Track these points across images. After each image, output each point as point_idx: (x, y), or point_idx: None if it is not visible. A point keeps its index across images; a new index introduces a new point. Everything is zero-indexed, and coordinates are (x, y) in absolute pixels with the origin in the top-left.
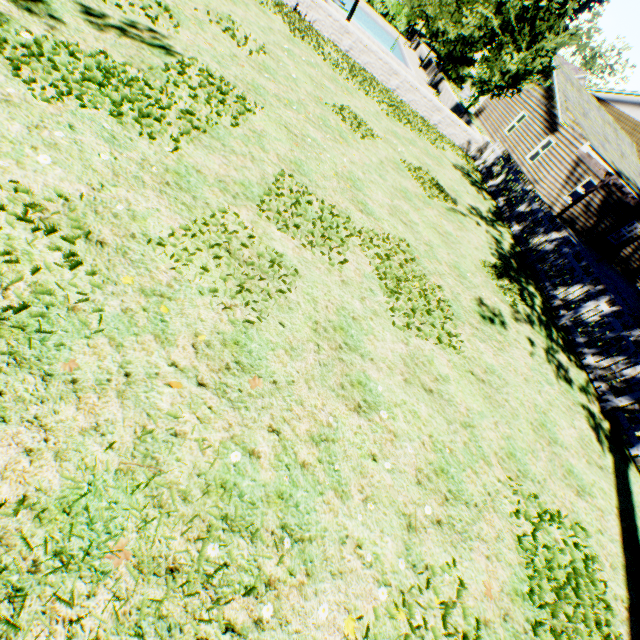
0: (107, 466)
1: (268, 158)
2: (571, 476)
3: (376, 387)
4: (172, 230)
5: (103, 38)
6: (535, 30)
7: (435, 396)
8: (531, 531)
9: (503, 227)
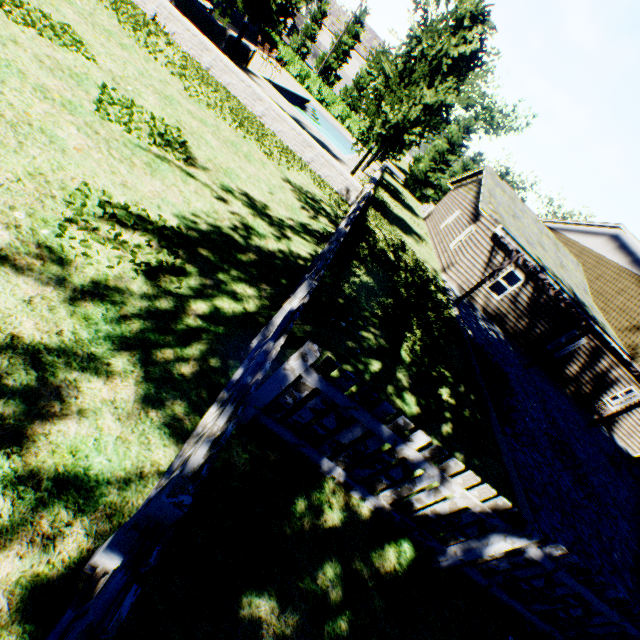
0: None
1: None
2: None
3: None
4: None
5: None
6: (412, 81)
7: None
8: None
9: (311, 243)
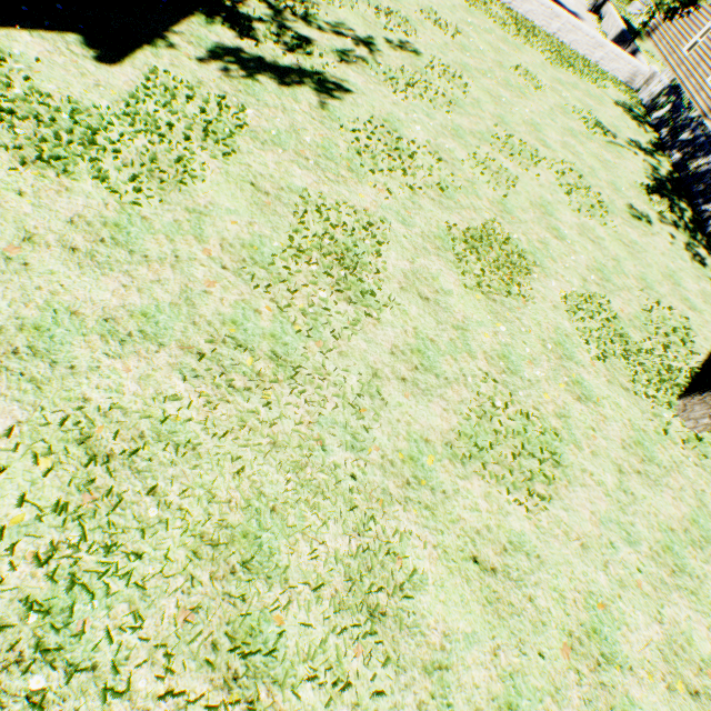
0: (480, 229)
1: (485, 116)
2: (686, 302)
3: (563, 233)
4: (464, 157)
5: (397, 57)
6: None
7: (595, 244)
8: (650, 306)
9: (663, 157)
